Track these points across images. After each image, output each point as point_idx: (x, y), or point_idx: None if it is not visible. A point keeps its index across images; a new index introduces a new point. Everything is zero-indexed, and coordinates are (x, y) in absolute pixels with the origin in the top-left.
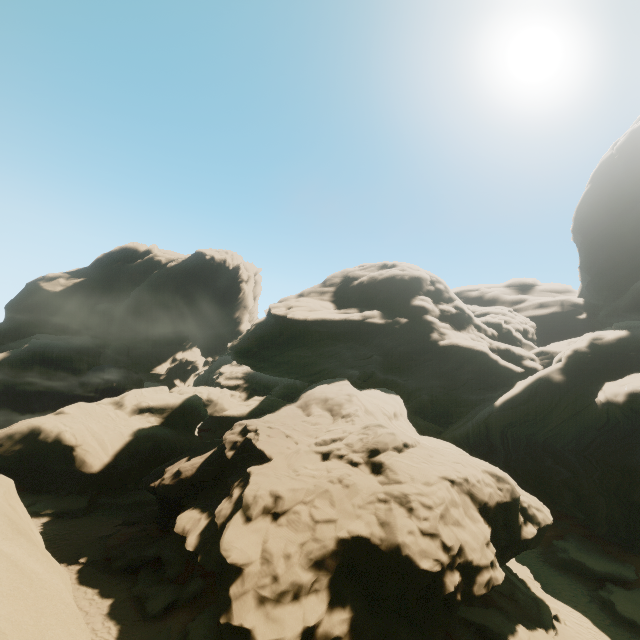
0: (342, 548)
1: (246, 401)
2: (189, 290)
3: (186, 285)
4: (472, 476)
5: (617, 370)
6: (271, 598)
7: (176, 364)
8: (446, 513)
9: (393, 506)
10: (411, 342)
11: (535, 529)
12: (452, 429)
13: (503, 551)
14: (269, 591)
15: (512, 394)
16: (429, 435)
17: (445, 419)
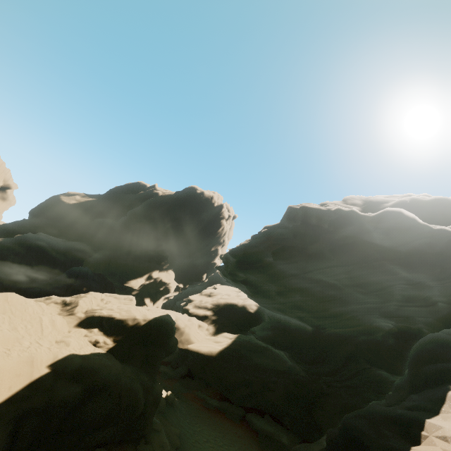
0: None
1: (214, 336)
2: (177, 215)
3: (176, 210)
4: None
5: None
6: None
7: (150, 282)
8: None
9: None
10: None
11: None
12: None
13: None
14: None
15: None
16: None
17: None
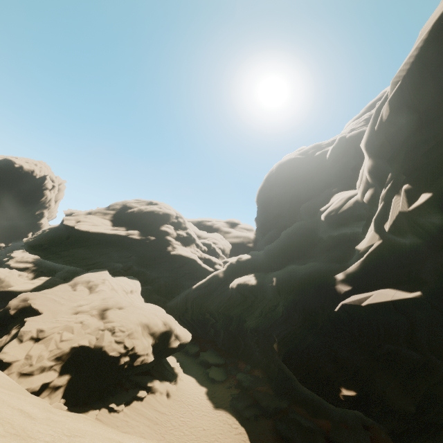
0: (73, 351)
1: (32, 280)
2: None
3: None
4: (153, 319)
5: (242, 273)
6: (27, 373)
7: None
8: (132, 334)
9: (106, 332)
10: (155, 251)
11: (179, 342)
12: (172, 300)
13: (162, 352)
14: (27, 371)
15: (201, 282)
16: (159, 304)
17: (171, 295)
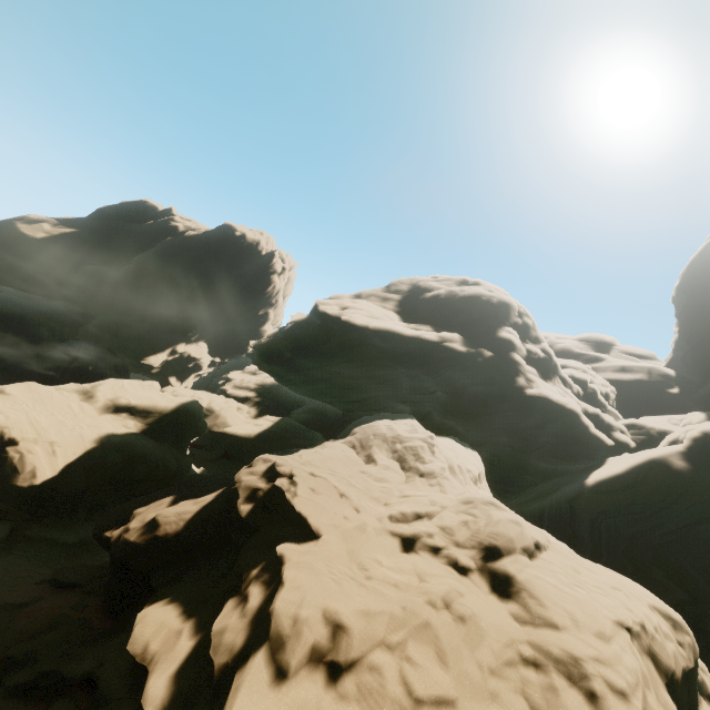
0: None
1: (255, 419)
2: (207, 269)
3: (205, 262)
4: (646, 619)
5: None
6: None
7: (175, 357)
8: (646, 706)
9: (557, 682)
10: (490, 383)
11: None
12: (517, 502)
13: None
14: None
15: (611, 474)
16: None
17: (503, 486)
